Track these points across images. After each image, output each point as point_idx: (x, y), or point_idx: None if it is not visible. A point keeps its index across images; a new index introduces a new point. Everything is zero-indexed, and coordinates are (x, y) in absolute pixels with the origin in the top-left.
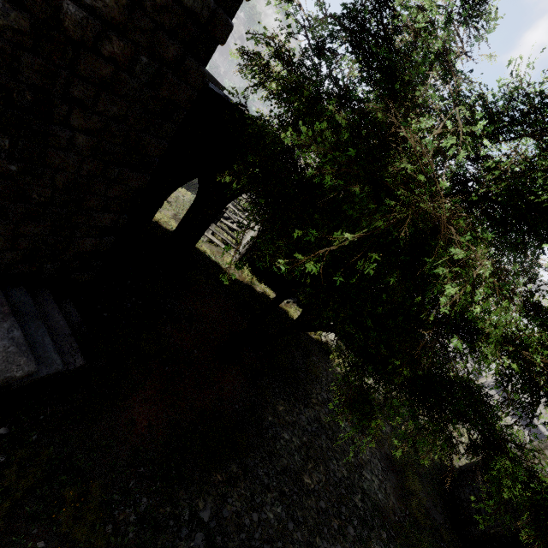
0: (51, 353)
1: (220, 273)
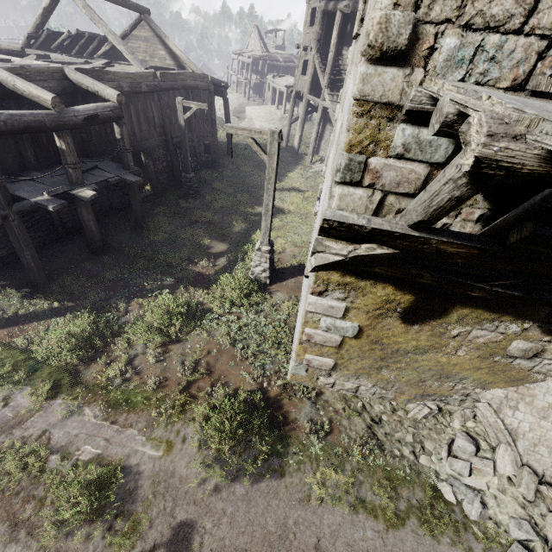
0: None
1: None
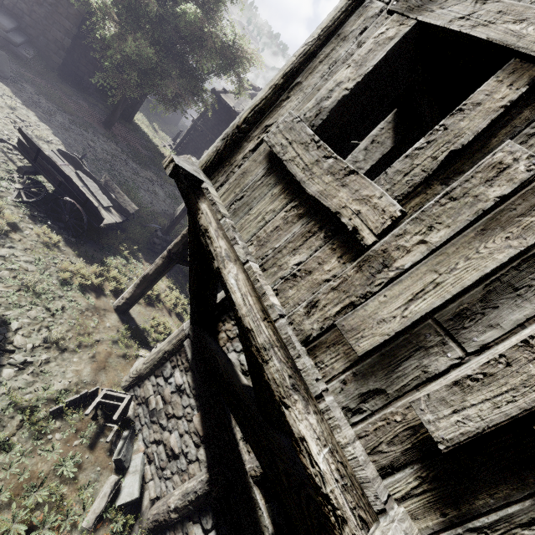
0: (18, 40)
1: (151, 144)
